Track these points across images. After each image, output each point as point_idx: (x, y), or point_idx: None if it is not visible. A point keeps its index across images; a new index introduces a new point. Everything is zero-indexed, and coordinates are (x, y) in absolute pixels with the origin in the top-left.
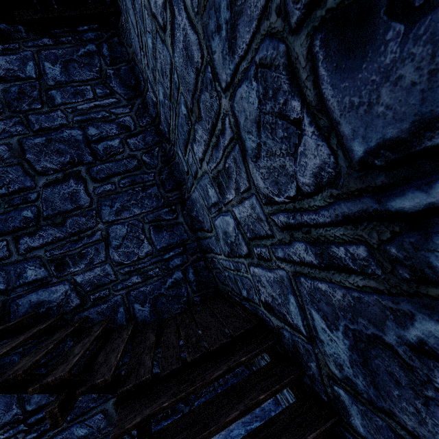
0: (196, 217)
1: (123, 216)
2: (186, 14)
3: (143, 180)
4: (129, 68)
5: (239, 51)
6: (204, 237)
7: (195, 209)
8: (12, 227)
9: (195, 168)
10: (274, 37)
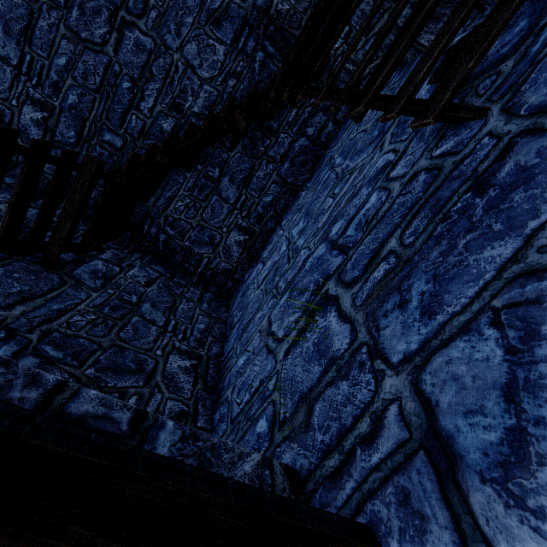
0: None
1: (184, 34)
2: None
3: None
4: None
5: None
6: None
7: None
8: (128, 102)
9: None
10: None
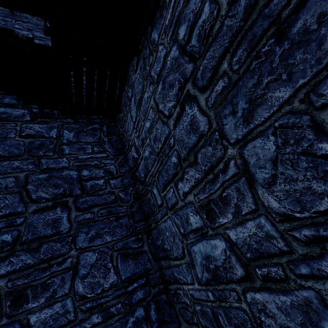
0: (161, 246)
1: (95, 243)
2: (198, 108)
3: (117, 211)
4: (118, 139)
5: (255, 122)
6: (167, 266)
7: (161, 238)
8: None
9: (174, 200)
10: (296, 113)
